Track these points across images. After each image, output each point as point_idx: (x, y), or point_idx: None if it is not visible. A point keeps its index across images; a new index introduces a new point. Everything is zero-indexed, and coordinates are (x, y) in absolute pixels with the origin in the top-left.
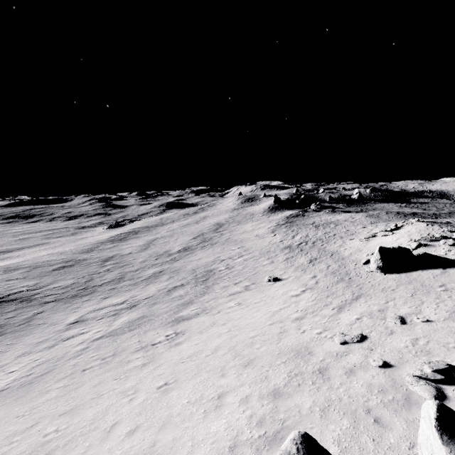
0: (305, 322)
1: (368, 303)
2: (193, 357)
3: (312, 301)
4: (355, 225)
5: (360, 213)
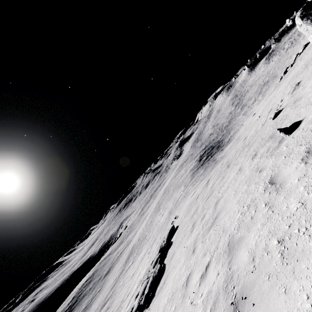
0: None
1: None
2: None
3: None
4: None
5: None
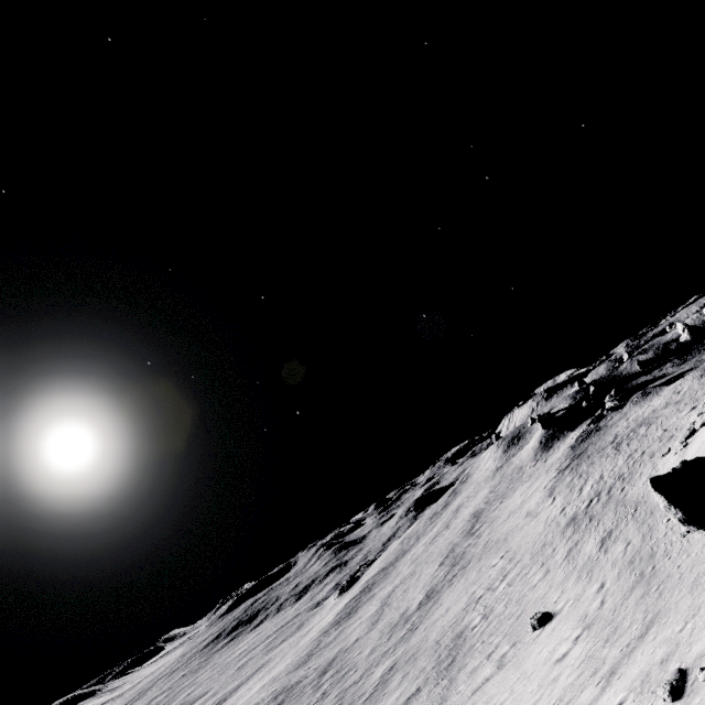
0: None
1: (655, 642)
2: None
3: (577, 668)
4: (679, 410)
5: (687, 376)
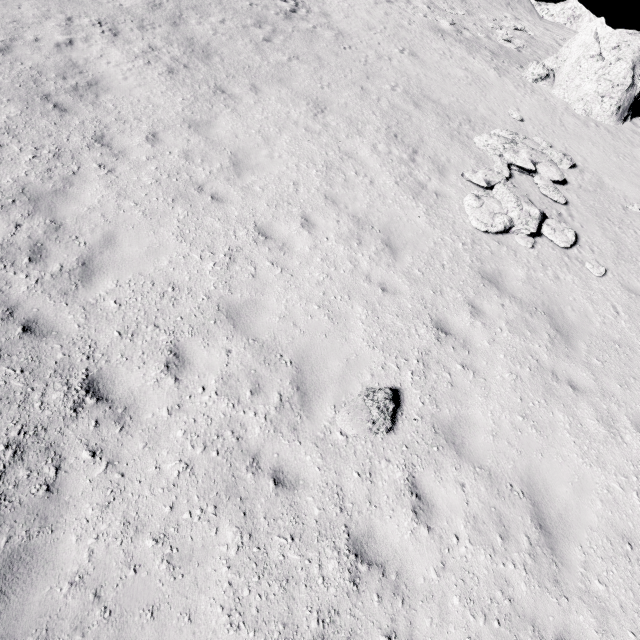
0: (400, 6)
1: None
2: (376, 30)
3: None
4: None
5: None
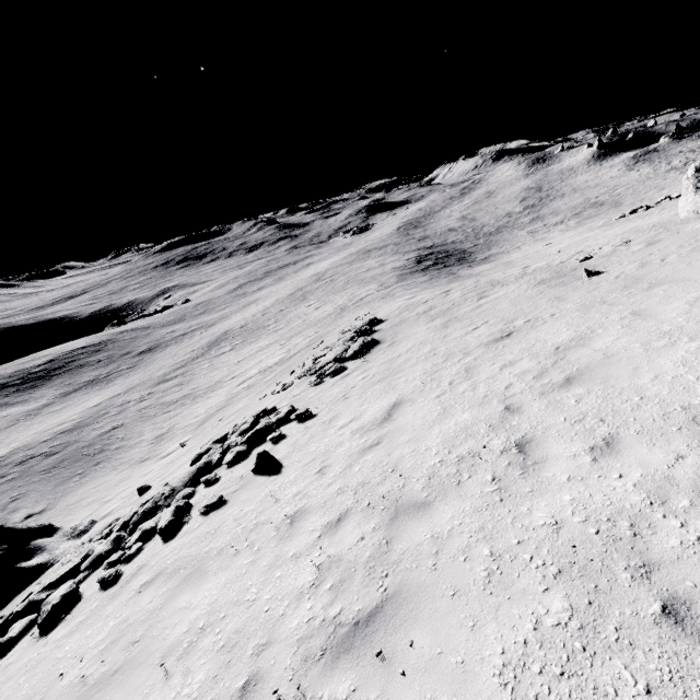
0: None
1: None
2: None
3: None
4: None
5: None
